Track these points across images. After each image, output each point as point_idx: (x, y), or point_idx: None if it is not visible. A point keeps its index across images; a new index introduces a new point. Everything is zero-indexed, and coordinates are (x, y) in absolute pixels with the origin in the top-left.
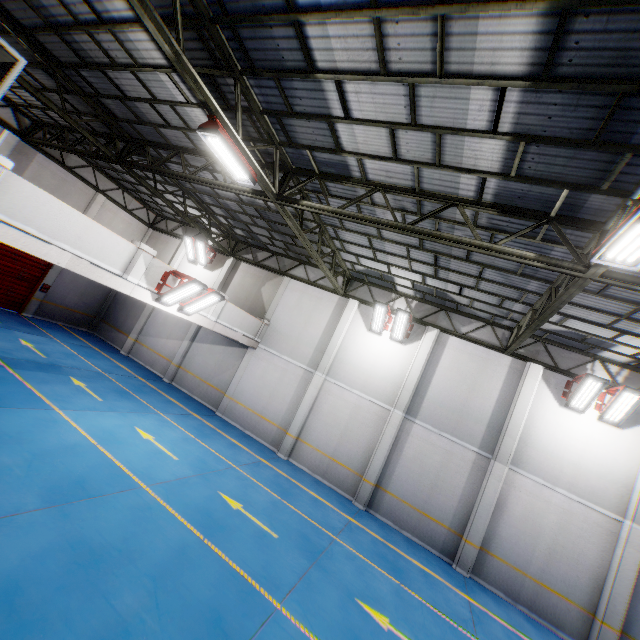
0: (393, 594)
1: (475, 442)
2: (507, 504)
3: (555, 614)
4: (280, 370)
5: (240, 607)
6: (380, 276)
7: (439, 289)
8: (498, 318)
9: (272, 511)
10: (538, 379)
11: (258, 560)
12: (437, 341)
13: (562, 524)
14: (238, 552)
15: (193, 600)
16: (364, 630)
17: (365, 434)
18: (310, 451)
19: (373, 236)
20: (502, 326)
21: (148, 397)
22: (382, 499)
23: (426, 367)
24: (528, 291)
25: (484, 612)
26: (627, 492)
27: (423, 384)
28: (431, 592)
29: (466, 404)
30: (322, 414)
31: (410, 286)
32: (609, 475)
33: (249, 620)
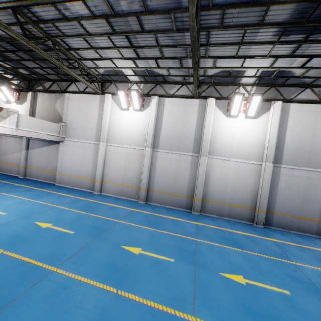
0: (149, 236)
1: (190, 151)
2: (210, 175)
3: (239, 215)
4: (81, 149)
5: (17, 282)
6: (115, 73)
7: (147, 68)
8: (186, 78)
9: (76, 221)
10: (213, 106)
11: (50, 249)
12: (159, 103)
13: (236, 175)
14: (34, 250)
15: None
16: (120, 260)
17: (135, 167)
18: (110, 185)
19: (84, 35)
20: (190, 83)
21: None
22: (152, 195)
23: (157, 120)
24: (188, 45)
25: (204, 226)
26: (263, 149)
27: (157, 130)
28: (174, 227)
29: (181, 133)
30: (111, 164)
31: (134, 74)
32: (254, 144)
33: (21, 288)
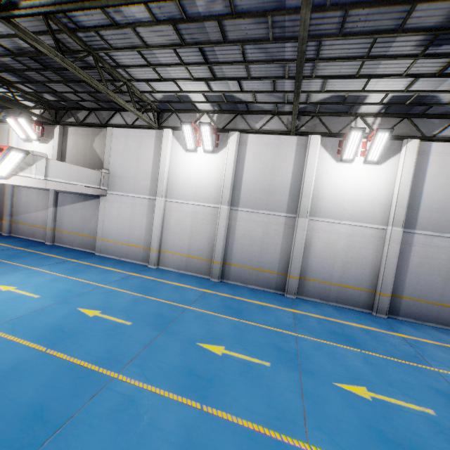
0: (232, 329)
1: (283, 209)
2: (312, 244)
3: (352, 300)
4: (130, 206)
5: (70, 393)
6: (178, 99)
7: (225, 92)
8: (280, 106)
9: (131, 307)
10: (318, 146)
11: (104, 347)
12: (240, 142)
13: (349, 244)
14: (83, 348)
15: (12, 407)
16: (199, 364)
17: (206, 231)
18: (171, 256)
19: (140, 47)
20: (285, 113)
21: (23, 259)
22: (229, 270)
23: (236, 166)
24: (287, 60)
25: (304, 316)
26: (388, 208)
27: (237, 180)
28: (264, 317)
29: (271, 184)
30: (171, 227)
31: (205, 100)
32: (375, 200)
33: (77, 400)
